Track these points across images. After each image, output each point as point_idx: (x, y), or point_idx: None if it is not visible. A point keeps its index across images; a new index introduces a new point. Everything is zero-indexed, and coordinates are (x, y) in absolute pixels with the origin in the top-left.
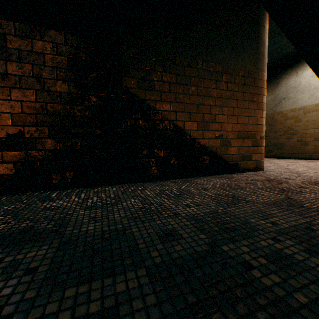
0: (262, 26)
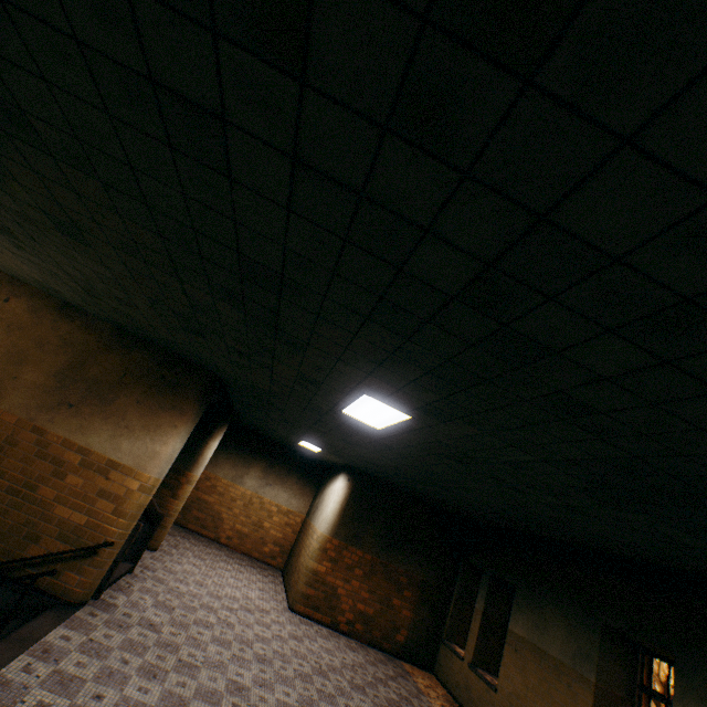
0: (207, 442)
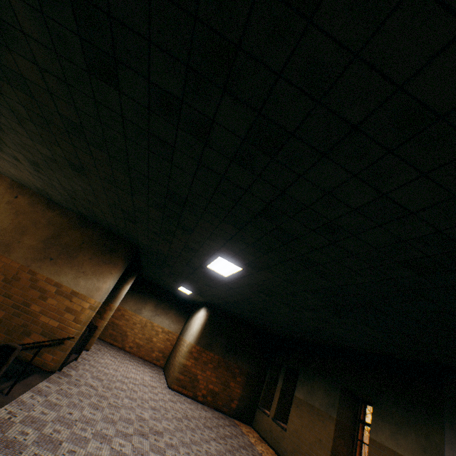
0: (123, 285)
